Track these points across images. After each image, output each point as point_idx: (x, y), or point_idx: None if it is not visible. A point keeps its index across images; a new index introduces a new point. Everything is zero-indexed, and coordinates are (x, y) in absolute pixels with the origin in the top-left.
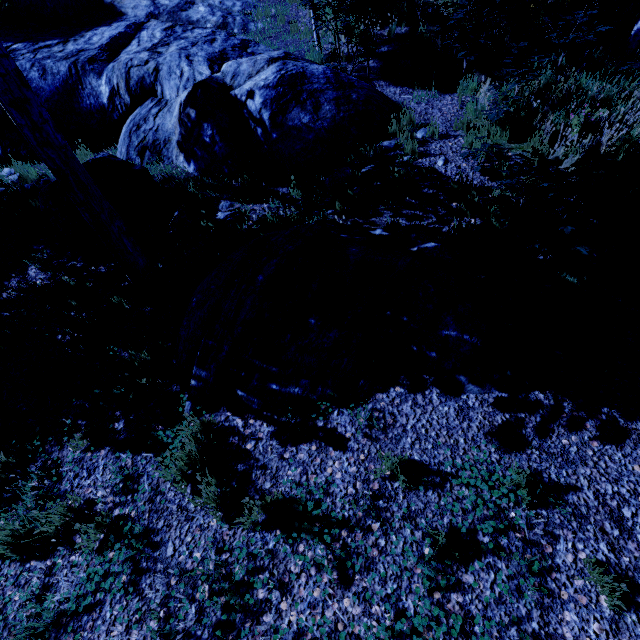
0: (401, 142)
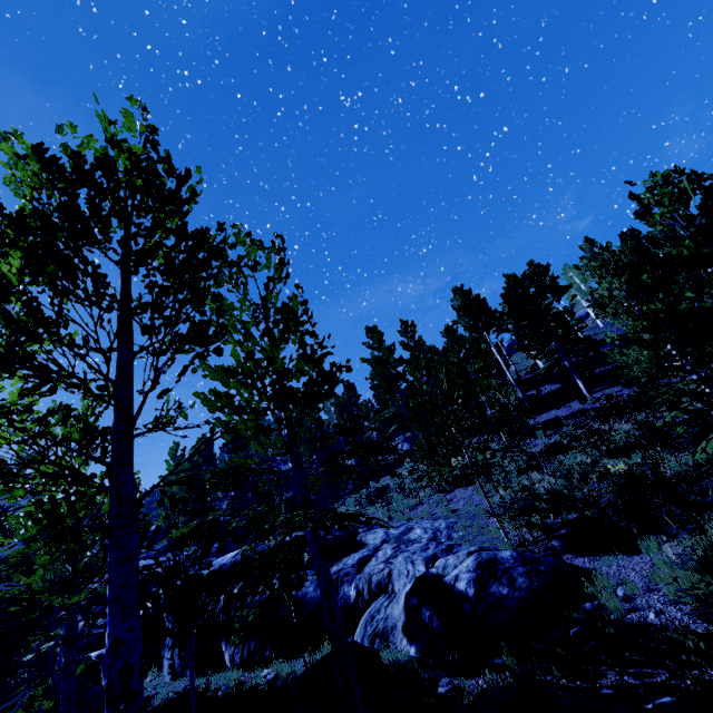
0: (603, 601)
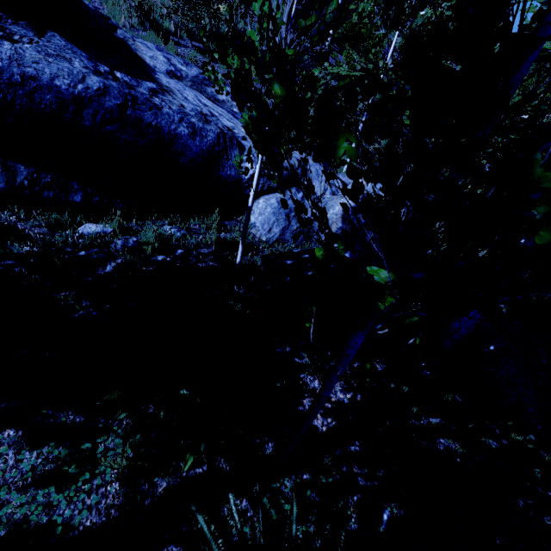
0: None
